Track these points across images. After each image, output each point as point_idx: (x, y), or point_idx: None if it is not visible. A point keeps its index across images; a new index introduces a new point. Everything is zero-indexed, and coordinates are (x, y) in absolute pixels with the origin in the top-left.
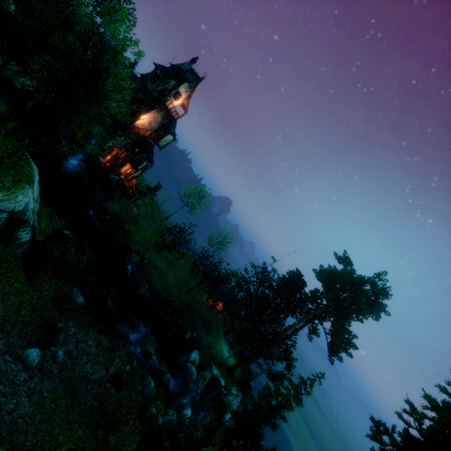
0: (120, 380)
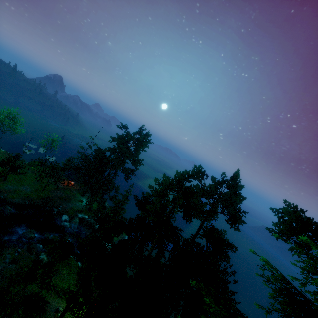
0: (15, 261)
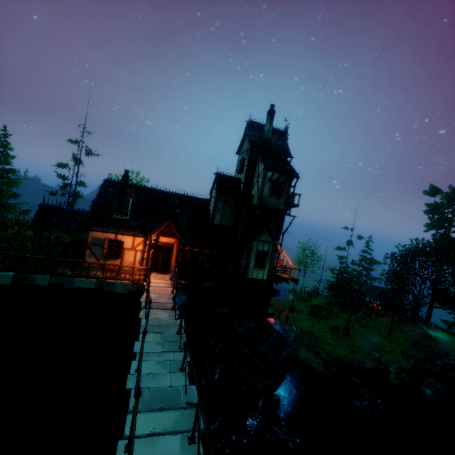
0: None
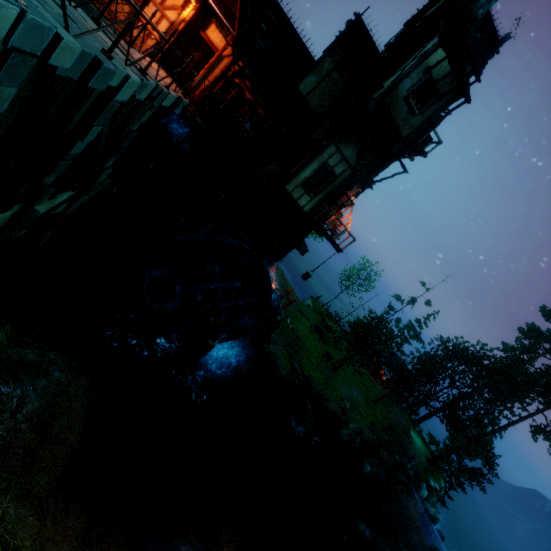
0: None
